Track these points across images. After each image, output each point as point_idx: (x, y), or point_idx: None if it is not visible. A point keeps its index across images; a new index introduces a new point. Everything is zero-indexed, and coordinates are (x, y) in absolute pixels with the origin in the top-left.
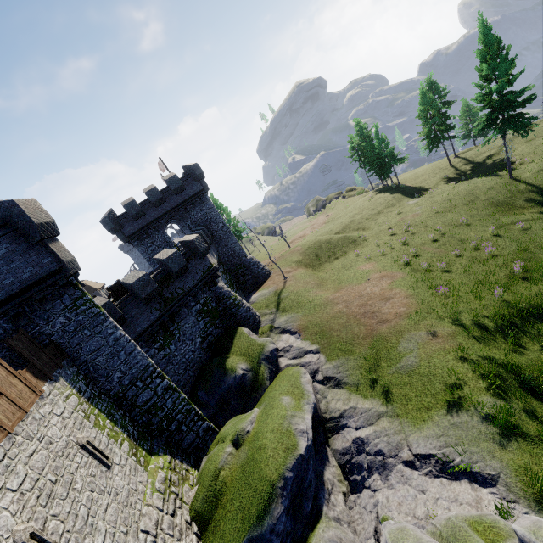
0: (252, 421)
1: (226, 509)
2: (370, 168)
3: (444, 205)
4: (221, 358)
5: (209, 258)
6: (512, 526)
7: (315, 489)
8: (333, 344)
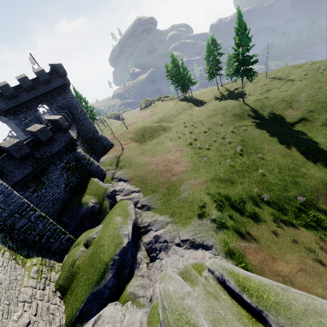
0: (97, 232)
1: (79, 281)
2: (177, 85)
3: (212, 113)
4: (79, 197)
5: (71, 132)
6: (205, 263)
7: (131, 263)
8: (147, 187)
